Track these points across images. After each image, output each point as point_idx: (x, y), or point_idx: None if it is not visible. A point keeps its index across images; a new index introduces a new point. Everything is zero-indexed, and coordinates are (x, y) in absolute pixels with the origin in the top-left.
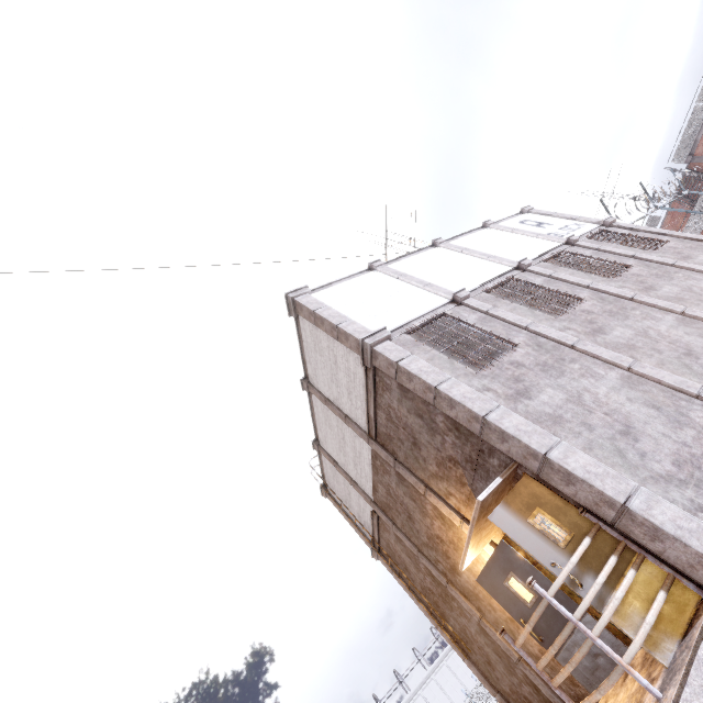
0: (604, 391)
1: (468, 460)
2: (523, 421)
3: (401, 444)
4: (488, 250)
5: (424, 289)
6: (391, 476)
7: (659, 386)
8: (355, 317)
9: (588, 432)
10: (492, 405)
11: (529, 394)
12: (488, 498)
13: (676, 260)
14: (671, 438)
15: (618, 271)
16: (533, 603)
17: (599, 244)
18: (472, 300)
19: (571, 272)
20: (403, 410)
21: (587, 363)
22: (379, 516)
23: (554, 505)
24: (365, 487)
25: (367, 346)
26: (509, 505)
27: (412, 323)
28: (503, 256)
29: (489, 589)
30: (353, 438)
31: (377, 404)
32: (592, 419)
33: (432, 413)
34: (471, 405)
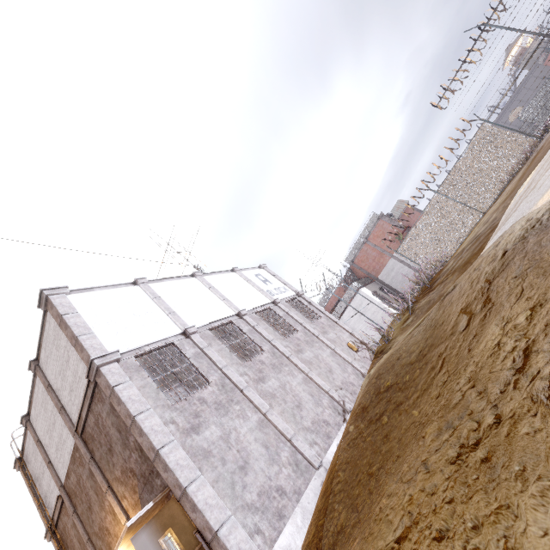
0: (245, 431)
1: (143, 475)
2: (184, 455)
3: (100, 446)
4: (226, 293)
5: (168, 315)
6: (85, 469)
7: (275, 429)
8: (99, 331)
9: (222, 466)
10: (169, 439)
11: (199, 430)
12: (137, 521)
13: (319, 334)
14: (265, 473)
15: (291, 332)
16: None
17: (289, 308)
18: (197, 336)
19: (266, 327)
20: (109, 421)
21: (245, 405)
22: (64, 500)
23: (182, 525)
24: (60, 471)
25: (95, 365)
26: (151, 526)
27: (144, 347)
28: (234, 301)
29: None
30: (62, 427)
31: (91, 409)
32: (229, 454)
33: (128, 432)
34: (154, 438)
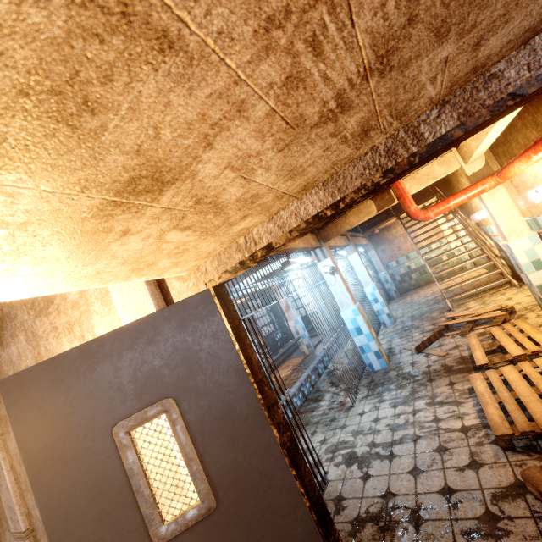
0: None
1: None
2: None
3: None
4: None
5: None
6: None
7: None
8: None
9: None
10: None
11: None
12: None
13: None
14: None
15: None
16: (181, 530)
17: None
18: None
19: None
20: None
21: None
22: None
23: None
24: None
25: None
26: None
27: None
28: None
29: (32, 432)
30: None
31: None
32: None
33: None
34: None
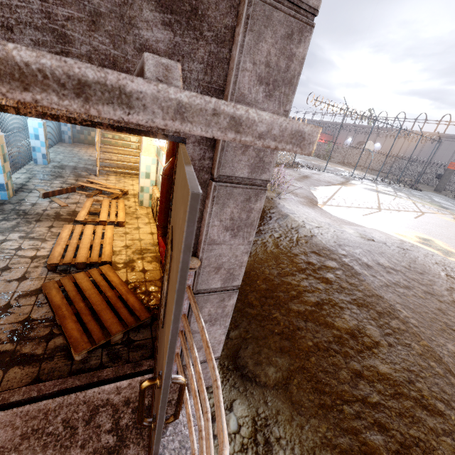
0: None
1: None
2: None
3: None
4: None
5: None
6: None
7: None
8: None
9: None
10: None
11: None
12: None
13: None
14: None
15: None
16: None
17: None
18: None
19: None
20: None
21: None
22: None
23: None
24: None
25: None
26: None
27: None
28: None
29: None
30: None
31: None
32: None
33: None
34: None
